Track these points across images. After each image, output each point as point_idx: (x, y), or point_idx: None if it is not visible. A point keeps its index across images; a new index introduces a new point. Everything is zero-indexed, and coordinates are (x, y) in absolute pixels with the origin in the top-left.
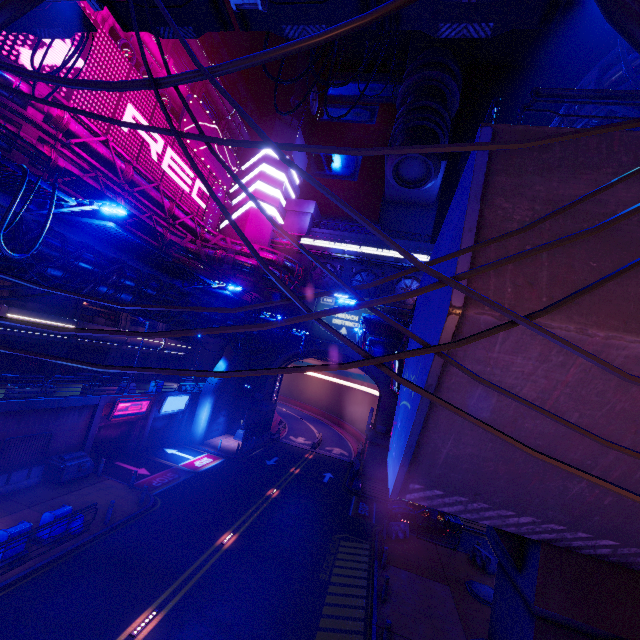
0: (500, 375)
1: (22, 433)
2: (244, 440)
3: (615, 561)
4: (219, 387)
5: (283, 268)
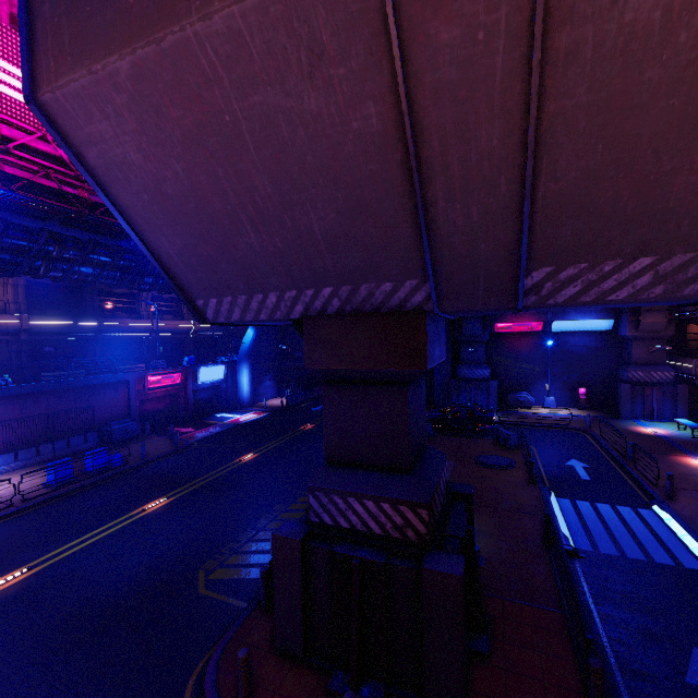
0: (109, 149)
1: (67, 408)
2: (287, 395)
3: (352, 310)
4: (251, 352)
5: None
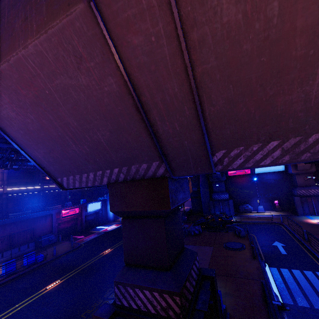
0: (0, 112)
1: (20, 231)
2: None
3: (131, 179)
4: None
5: None
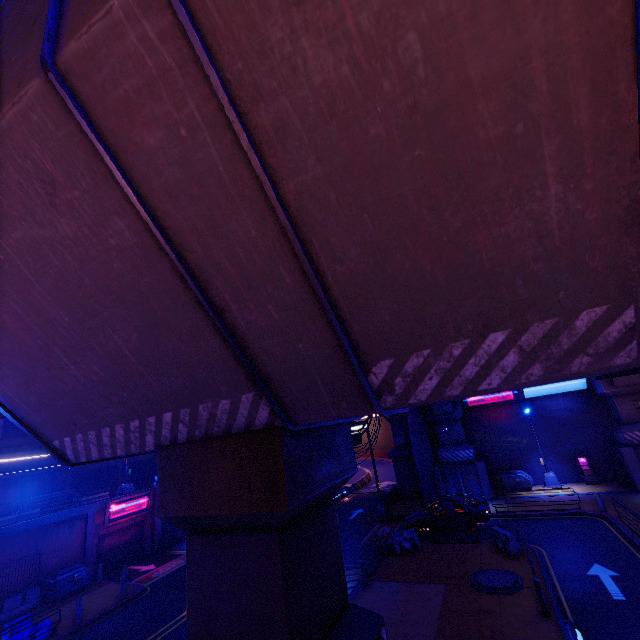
0: None
1: (10, 560)
2: None
3: (203, 435)
4: None
5: None
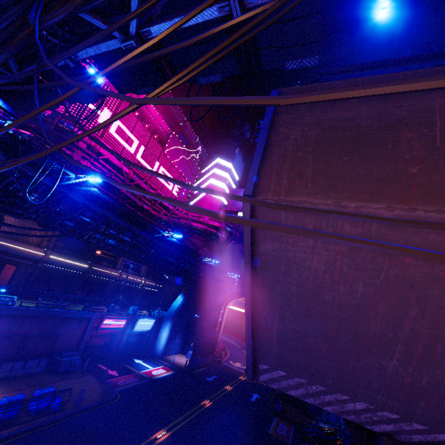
0: (293, 250)
1: (40, 332)
2: (191, 358)
3: None
4: (176, 314)
5: (224, 231)
